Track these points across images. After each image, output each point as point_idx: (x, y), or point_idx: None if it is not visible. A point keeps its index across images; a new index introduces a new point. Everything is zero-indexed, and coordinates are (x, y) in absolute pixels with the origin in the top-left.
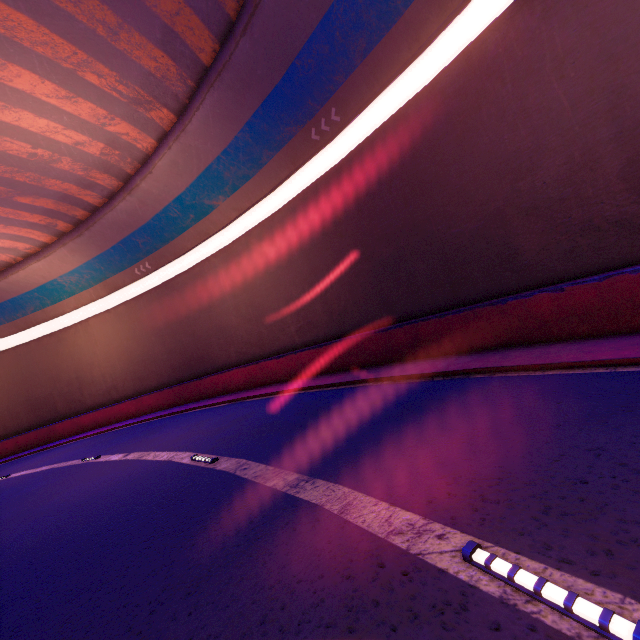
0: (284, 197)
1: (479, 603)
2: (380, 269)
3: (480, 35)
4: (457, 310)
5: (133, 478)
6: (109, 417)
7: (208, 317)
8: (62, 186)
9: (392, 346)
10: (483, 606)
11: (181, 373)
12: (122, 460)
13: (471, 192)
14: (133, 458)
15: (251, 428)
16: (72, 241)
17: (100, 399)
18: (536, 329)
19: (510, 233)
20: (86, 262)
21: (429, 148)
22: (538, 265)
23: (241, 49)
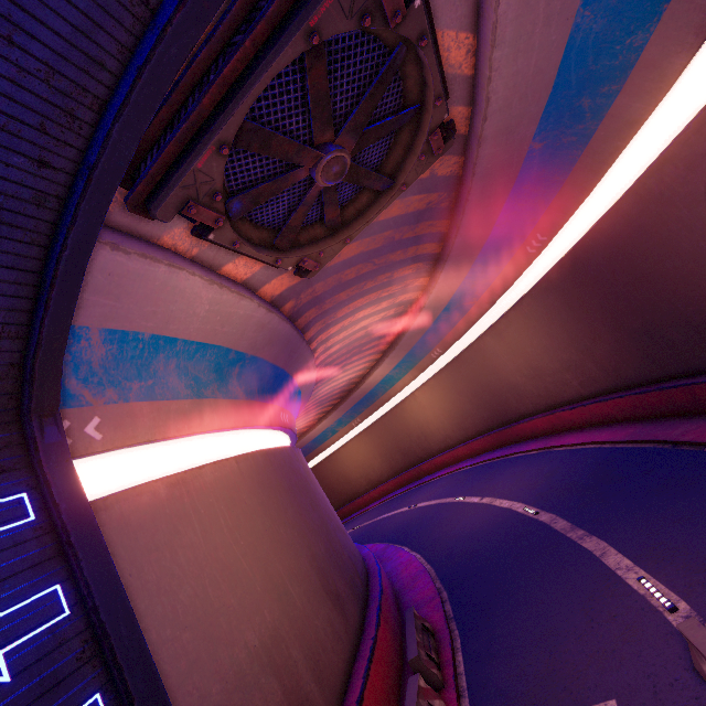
0: (524, 284)
1: (635, 595)
2: (636, 336)
3: (638, 181)
4: None
5: (493, 519)
6: (452, 458)
7: (497, 379)
8: (380, 333)
9: (675, 402)
10: (635, 596)
11: (492, 422)
12: (480, 503)
13: (693, 281)
14: (487, 502)
15: (557, 486)
16: (391, 353)
17: (441, 446)
18: None
19: None
20: (401, 360)
21: (636, 250)
22: None
23: (457, 242)
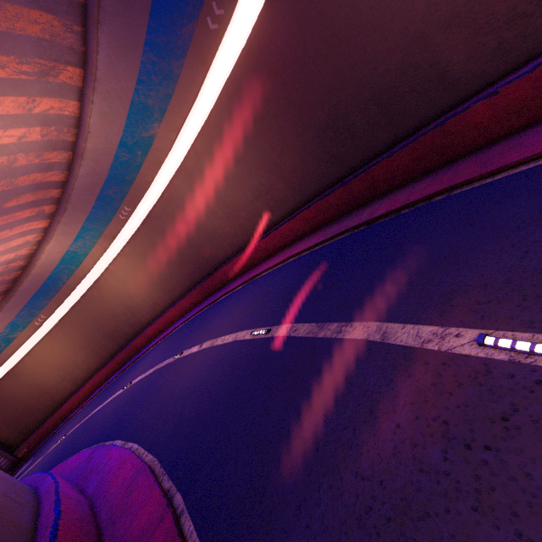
0: (208, 99)
1: (497, 367)
2: (321, 133)
3: None
4: (402, 145)
5: (220, 359)
6: (164, 324)
7: (195, 229)
8: (30, 179)
9: (354, 195)
10: (500, 367)
11: (196, 276)
12: (201, 350)
13: (387, 24)
14: (208, 346)
15: (277, 299)
16: (62, 217)
17: (151, 316)
18: (477, 137)
19: (435, 53)
20: (81, 227)
21: None
22: (468, 75)
23: None
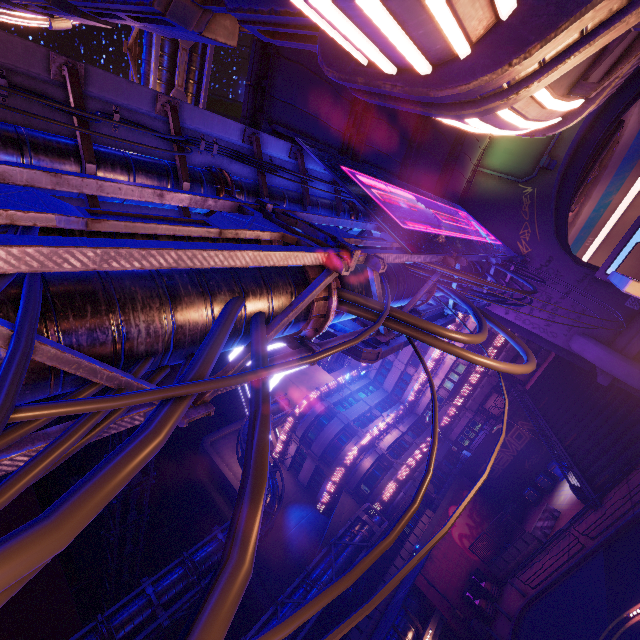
0: None
1: None
2: None
3: None
4: None
5: None
6: None
7: None
8: None
9: None
10: None
11: None
12: None
13: None
14: None
15: None
16: None
17: None
18: None
19: None
20: None
21: None
22: None
23: (604, 173)
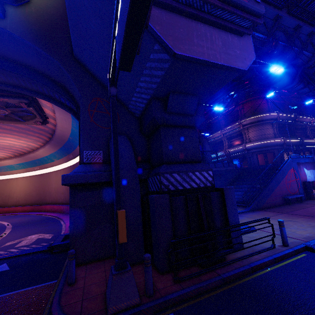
0: (69, 164)
1: None
2: None
3: None
4: None
5: None
6: (13, 210)
7: (48, 188)
8: (17, 148)
9: None
10: None
11: (37, 202)
12: None
13: None
14: (1, 222)
15: (25, 221)
16: (18, 158)
17: (13, 204)
18: None
19: None
20: (22, 163)
21: None
22: None
23: (52, 142)
